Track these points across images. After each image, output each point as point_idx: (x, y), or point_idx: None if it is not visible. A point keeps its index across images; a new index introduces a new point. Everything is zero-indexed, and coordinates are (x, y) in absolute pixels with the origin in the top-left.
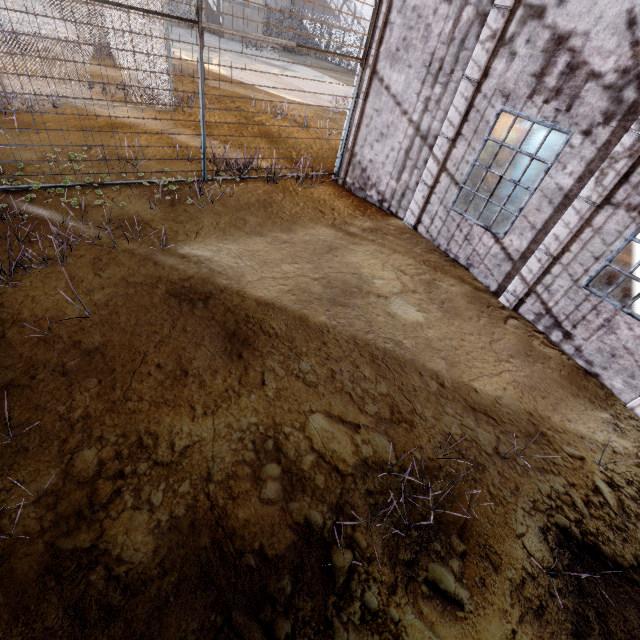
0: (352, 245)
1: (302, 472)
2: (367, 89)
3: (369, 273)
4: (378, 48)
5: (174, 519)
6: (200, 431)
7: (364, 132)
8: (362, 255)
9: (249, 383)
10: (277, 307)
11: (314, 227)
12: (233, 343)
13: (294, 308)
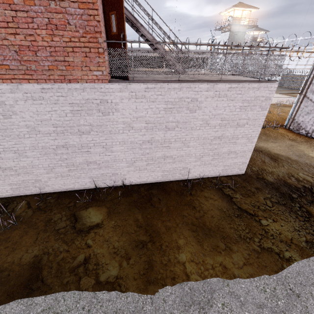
0: (298, 144)
1: (300, 179)
2: (301, 100)
3: (307, 151)
4: (307, 89)
5: (275, 178)
6: (273, 170)
7: (299, 112)
8: (303, 147)
9: (280, 165)
10: (280, 155)
11: (283, 139)
12: (272, 159)
13: (285, 155)
